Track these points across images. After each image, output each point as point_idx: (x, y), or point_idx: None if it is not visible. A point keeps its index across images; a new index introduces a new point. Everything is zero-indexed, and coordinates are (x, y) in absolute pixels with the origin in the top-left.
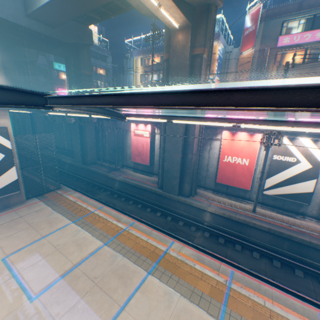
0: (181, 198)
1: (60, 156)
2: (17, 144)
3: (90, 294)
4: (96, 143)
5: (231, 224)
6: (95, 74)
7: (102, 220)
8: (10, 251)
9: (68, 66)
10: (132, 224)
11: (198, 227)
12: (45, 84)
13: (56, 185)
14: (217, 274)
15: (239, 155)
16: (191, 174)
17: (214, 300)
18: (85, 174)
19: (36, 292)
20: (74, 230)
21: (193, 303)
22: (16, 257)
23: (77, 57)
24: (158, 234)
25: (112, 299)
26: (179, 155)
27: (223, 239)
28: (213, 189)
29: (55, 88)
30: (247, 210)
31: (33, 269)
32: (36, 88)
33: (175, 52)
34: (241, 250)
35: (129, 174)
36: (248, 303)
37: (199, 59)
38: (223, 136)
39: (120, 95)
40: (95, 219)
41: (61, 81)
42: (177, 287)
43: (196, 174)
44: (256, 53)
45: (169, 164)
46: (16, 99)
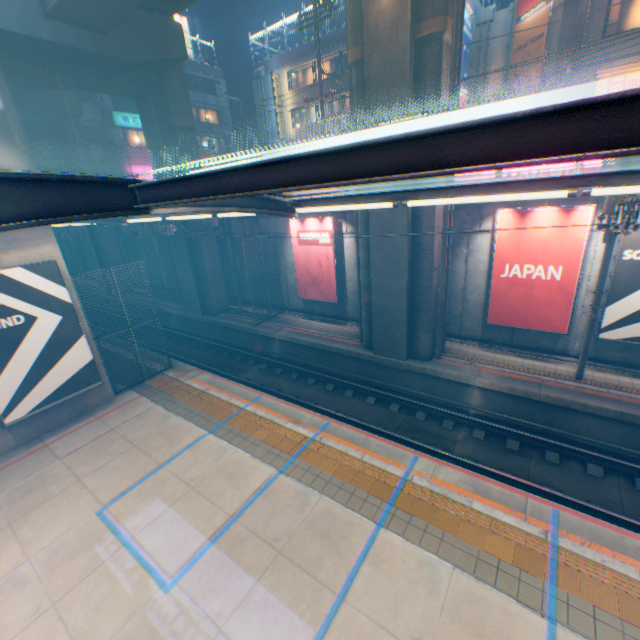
0: (413, 365)
1: (157, 303)
2: (79, 292)
3: (272, 572)
4: (223, 270)
5: (530, 409)
6: (198, 124)
7: (265, 424)
8: (108, 496)
9: (146, 115)
10: (325, 427)
11: (457, 421)
12: (104, 162)
13: (163, 362)
14: (523, 520)
15: (539, 259)
16: (432, 313)
17: (527, 574)
18: (212, 334)
19: (171, 573)
20: (215, 448)
21: (483, 583)
22: (121, 508)
23: (159, 91)
24: (382, 444)
25: (317, 580)
26: (402, 275)
27: (516, 441)
28: (480, 339)
29: (125, 166)
30: (563, 376)
31: (156, 529)
32: (90, 173)
33: (376, 39)
34: (559, 462)
35: (298, 325)
36: (604, 578)
37: (435, 48)
38: (498, 222)
39: (319, 155)
40: (250, 423)
41: (133, 150)
42: (442, 550)
43: (442, 312)
44: (557, 12)
45: (382, 296)
46: (74, 201)
